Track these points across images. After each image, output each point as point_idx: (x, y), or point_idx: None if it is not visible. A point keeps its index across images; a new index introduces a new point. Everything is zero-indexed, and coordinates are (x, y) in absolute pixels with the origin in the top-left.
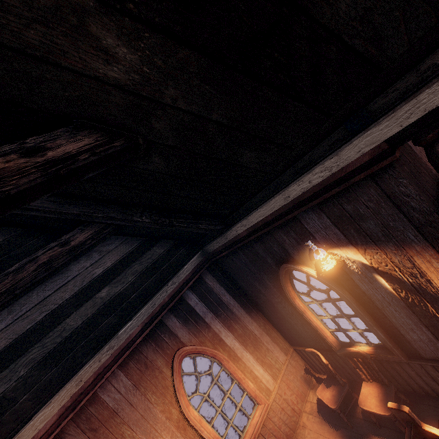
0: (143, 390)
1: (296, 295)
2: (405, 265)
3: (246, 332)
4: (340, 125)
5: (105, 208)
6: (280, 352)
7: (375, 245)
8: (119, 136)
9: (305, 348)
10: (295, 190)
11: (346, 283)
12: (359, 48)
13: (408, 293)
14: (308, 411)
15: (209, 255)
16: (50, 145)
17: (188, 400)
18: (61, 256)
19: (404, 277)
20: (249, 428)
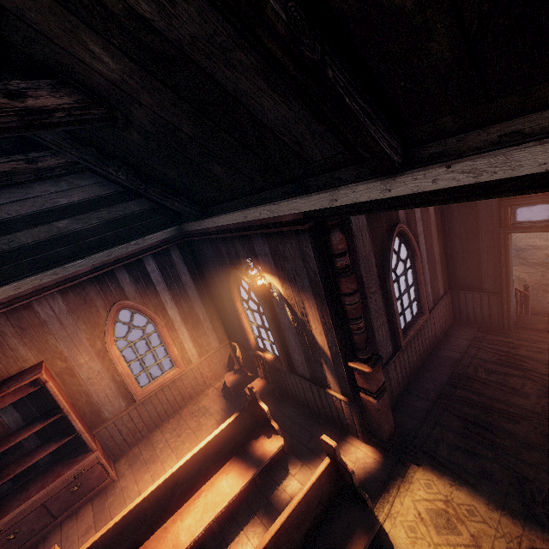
0: (76, 318)
1: (239, 299)
2: (300, 304)
3: (192, 312)
4: (290, 183)
5: (82, 147)
6: (215, 339)
7: (289, 283)
8: (100, 105)
9: (232, 342)
10: (252, 215)
11: (269, 303)
12: (288, 143)
13: (298, 325)
14: (216, 387)
15: (184, 233)
16: (32, 93)
17: (114, 341)
18: (25, 173)
19: (298, 313)
20: (160, 378)
